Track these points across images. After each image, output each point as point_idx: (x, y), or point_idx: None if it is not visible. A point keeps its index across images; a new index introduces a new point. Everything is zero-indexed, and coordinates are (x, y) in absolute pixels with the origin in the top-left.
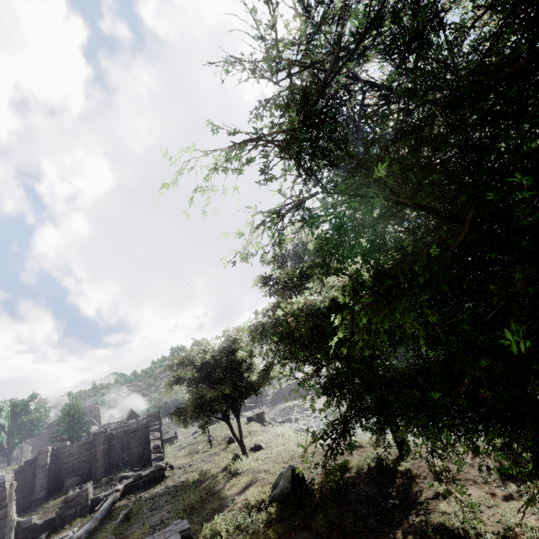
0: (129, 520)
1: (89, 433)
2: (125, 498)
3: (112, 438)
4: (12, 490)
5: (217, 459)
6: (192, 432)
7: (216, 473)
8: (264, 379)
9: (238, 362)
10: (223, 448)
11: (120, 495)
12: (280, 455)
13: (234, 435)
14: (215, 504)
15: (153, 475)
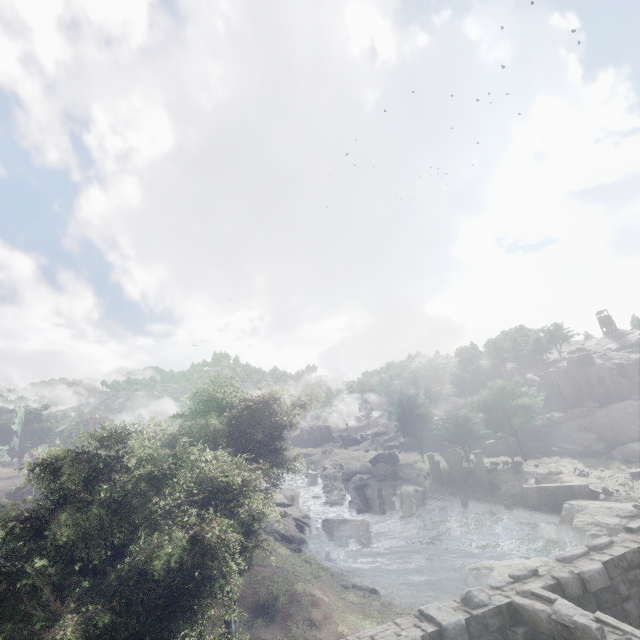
0: None
1: None
2: None
3: None
4: None
5: None
6: None
7: None
8: None
9: None
10: None
11: None
12: None
13: None
14: None
15: None
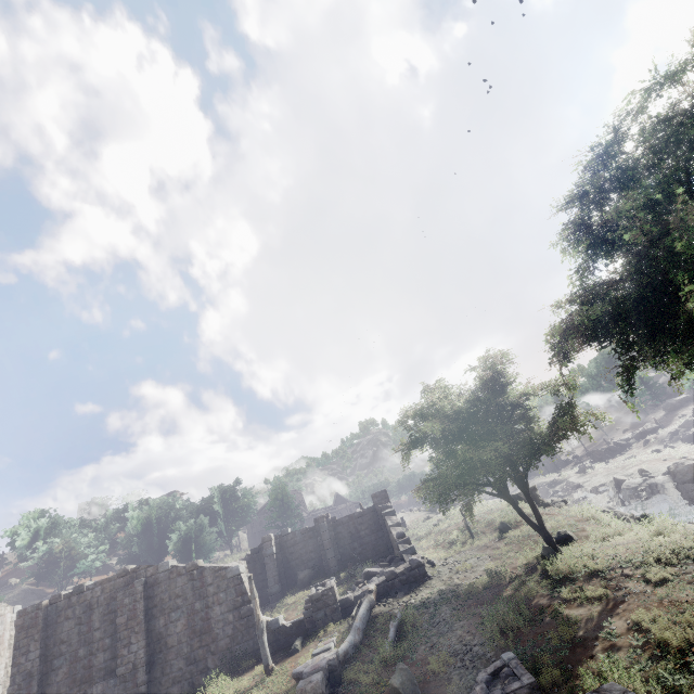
0: (407, 637)
1: (303, 519)
2: (383, 603)
3: (336, 524)
4: (252, 584)
5: (497, 554)
6: (421, 518)
7: (514, 576)
8: (568, 427)
9: (510, 406)
10: (495, 538)
11: (375, 598)
12: (635, 551)
13: (526, 519)
14: (562, 632)
15: (411, 573)
